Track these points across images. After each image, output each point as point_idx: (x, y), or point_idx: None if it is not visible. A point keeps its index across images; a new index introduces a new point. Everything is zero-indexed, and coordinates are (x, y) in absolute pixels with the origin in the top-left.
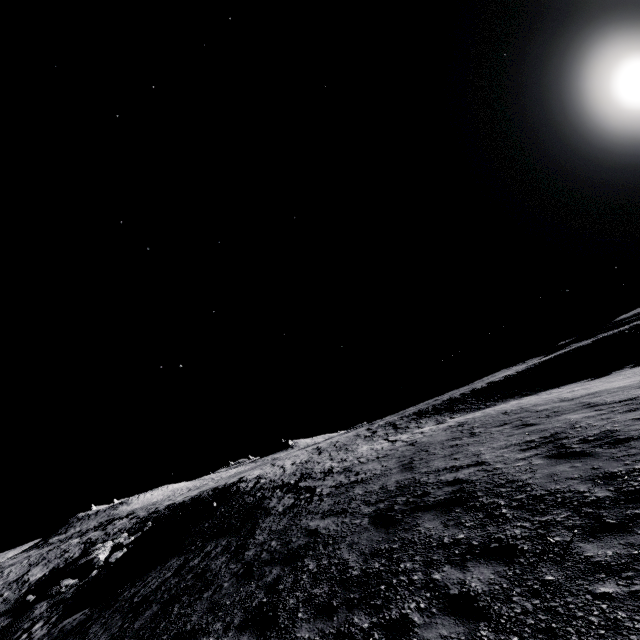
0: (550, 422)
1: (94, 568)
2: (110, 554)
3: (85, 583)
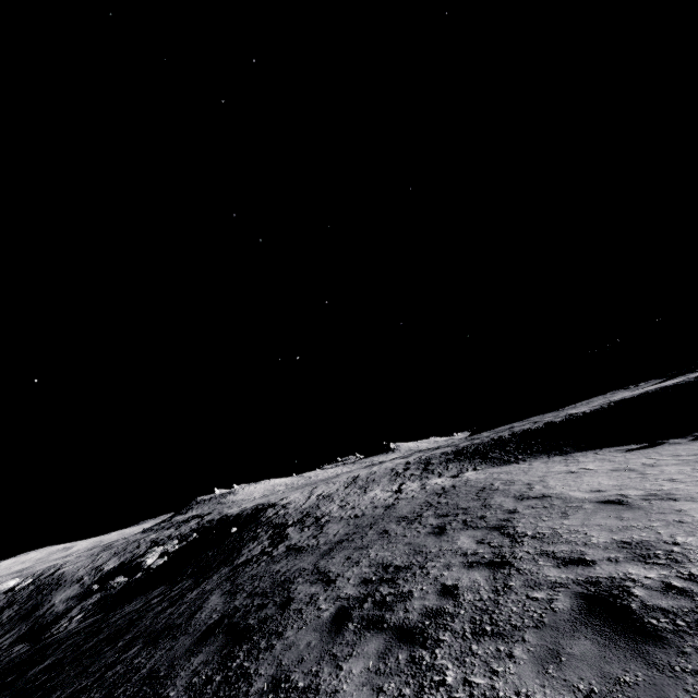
0: (445, 538)
1: (140, 571)
2: (158, 559)
3: (129, 583)
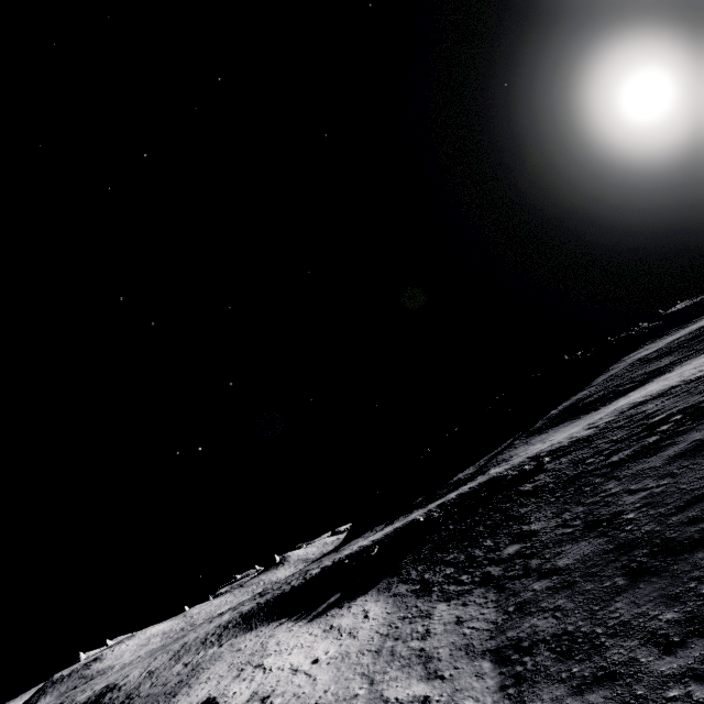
0: None
1: None
2: None
3: None
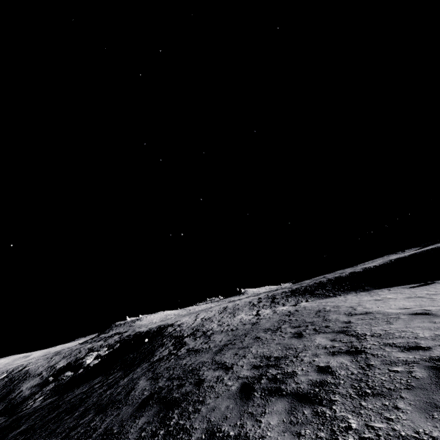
0: (305, 339)
1: (82, 368)
2: (93, 360)
3: (74, 376)
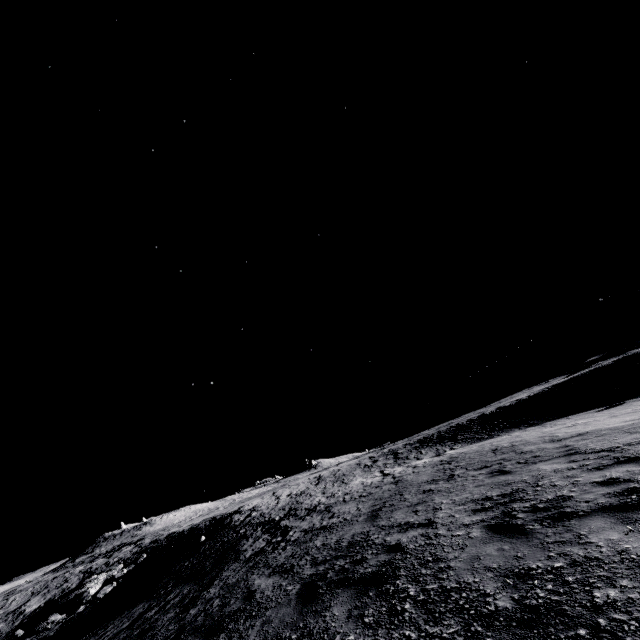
0: (522, 472)
1: (82, 603)
2: (101, 588)
3: (70, 620)
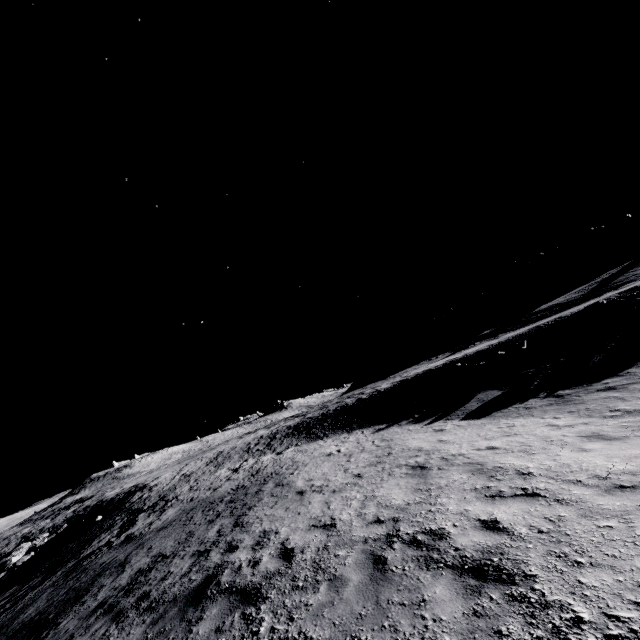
0: (209, 527)
1: (4, 570)
2: (25, 555)
3: None
